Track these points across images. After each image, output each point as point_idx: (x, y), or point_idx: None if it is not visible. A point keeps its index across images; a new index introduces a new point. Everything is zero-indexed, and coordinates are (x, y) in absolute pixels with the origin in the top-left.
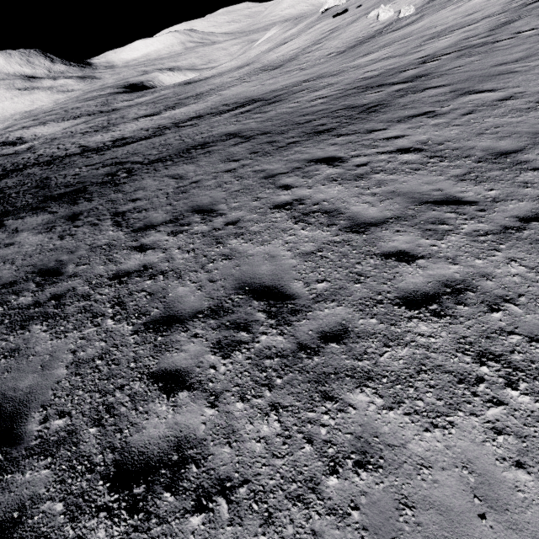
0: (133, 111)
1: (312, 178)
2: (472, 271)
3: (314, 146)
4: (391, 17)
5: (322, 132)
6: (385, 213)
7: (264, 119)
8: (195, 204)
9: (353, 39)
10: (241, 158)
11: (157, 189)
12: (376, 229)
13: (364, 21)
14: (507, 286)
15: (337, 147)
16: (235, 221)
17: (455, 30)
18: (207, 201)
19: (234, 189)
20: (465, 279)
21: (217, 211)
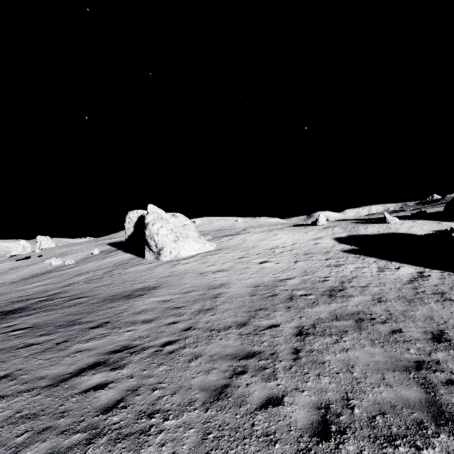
0: None
1: None
2: (13, 370)
3: None
4: (60, 264)
5: None
6: None
7: None
8: None
9: (29, 274)
10: None
11: None
12: None
13: (41, 264)
14: (28, 369)
15: None
16: None
17: (90, 272)
18: None
19: None
20: (6, 374)
21: None
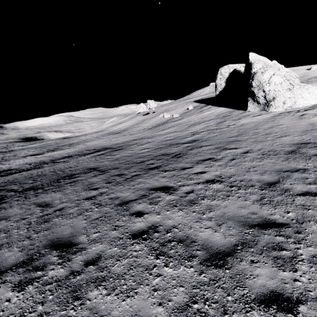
0: (24, 152)
1: (157, 204)
2: None
3: (151, 178)
4: (169, 117)
5: (153, 168)
6: (229, 239)
7: (113, 159)
8: (55, 236)
9: (154, 123)
10: (99, 187)
11: (21, 219)
12: (233, 260)
13: (157, 117)
14: None
15: (167, 179)
16: (95, 258)
17: (200, 123)
18: (68, 232)
19: (94, 217)
20: None
21: (77, 245)
